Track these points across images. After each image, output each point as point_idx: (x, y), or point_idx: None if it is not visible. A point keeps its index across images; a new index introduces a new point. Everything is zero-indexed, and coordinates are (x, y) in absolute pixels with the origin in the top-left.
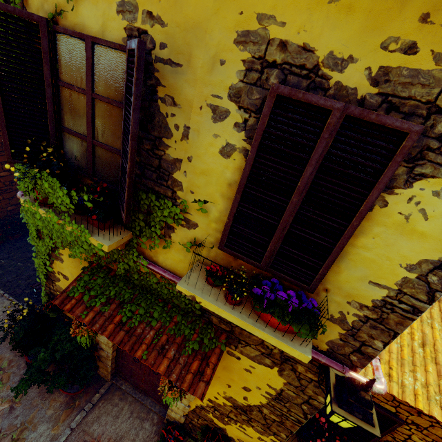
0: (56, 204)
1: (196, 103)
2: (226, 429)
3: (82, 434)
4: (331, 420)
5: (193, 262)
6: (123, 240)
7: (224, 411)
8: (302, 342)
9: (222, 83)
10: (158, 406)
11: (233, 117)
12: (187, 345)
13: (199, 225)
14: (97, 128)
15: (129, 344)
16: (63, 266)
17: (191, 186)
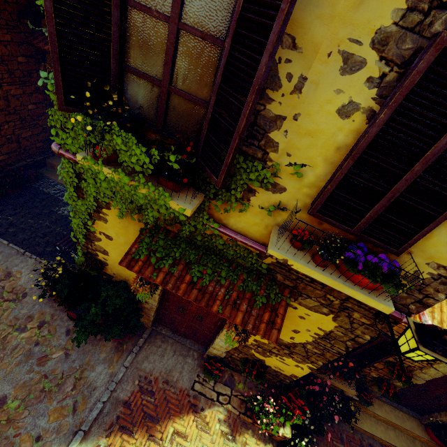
0: (127, 164)
1: (324, 48)
2: (265, 360)
3: (136, 370)
4: (406, 355)
5: (269, 225)
6: (199, 203)
7: (267, 348)
8: (387, 298)
9: (369, 24)
10: (197, 345)
11: (369, 70)
12: (257, 300)
13: (287, 189)
14: (177, 70)
15: (204, 301)
16: (106, 227)
17: (290, 147)
